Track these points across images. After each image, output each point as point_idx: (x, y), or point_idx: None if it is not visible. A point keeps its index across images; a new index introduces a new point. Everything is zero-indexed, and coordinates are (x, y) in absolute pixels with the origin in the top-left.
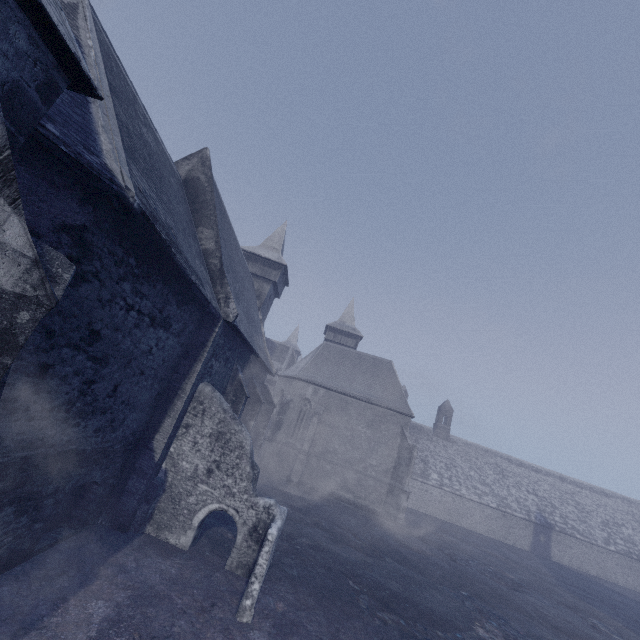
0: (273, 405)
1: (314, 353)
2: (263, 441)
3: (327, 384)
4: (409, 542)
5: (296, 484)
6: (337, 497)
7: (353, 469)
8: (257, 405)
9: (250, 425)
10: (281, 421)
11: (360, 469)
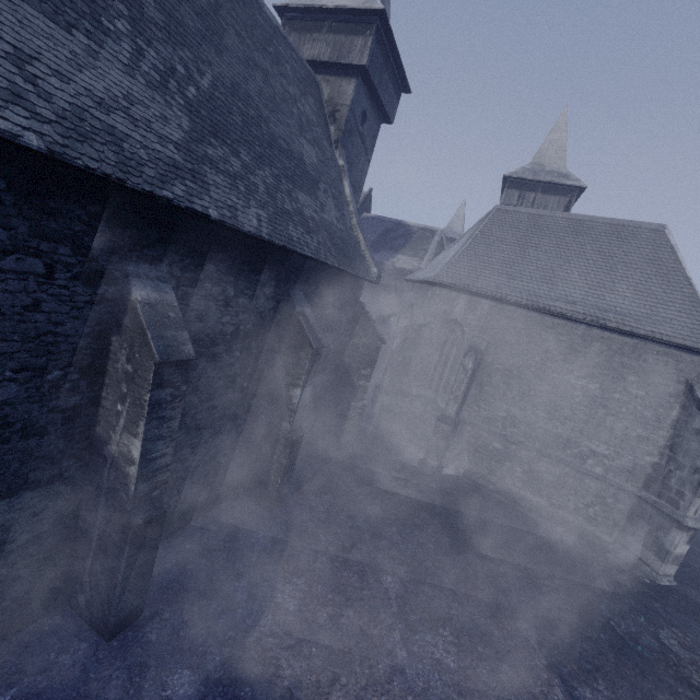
0: (379, 339)
1: (472, 231)
2: (377, 394)
3: (496, 290)
4: (699, 664)
5: (433, 471)
6: (514, 499)
7: (550, 456)
8: (303, 354)
9: (293, 396)
10: (408, 361)
11: (566, 457)
